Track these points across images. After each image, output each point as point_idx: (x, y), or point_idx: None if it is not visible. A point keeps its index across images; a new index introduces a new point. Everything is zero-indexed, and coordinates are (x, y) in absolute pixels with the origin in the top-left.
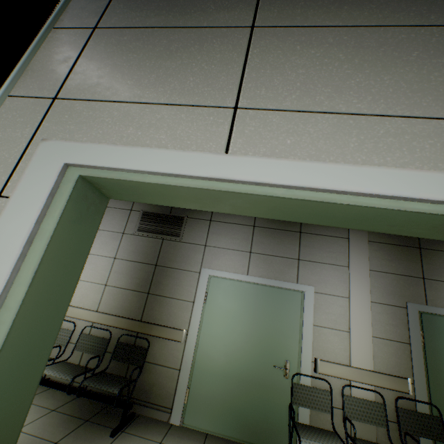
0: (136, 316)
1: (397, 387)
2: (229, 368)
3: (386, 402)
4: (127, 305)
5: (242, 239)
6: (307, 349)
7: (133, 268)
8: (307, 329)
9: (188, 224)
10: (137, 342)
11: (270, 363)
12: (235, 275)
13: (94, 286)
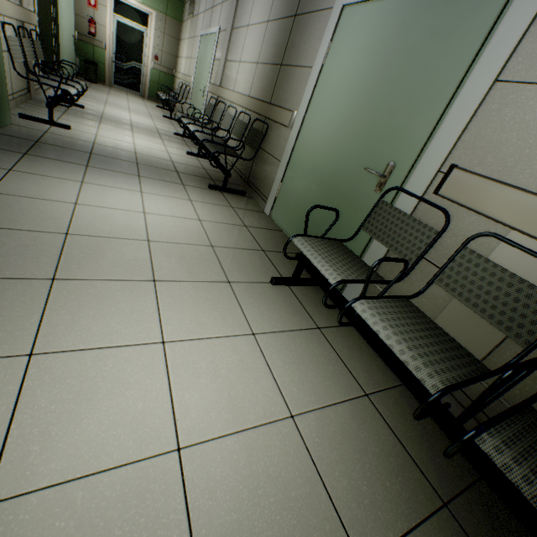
0: (268, 98)
1: None
2: (318, 166)
3: None
4: (265, 86)
5: None
6: (443, 143)
7: (277, 30)
8: (471, 92)
9: None
10: (263, 130)
11: (366, 164)
12: None
13: (251, 67)
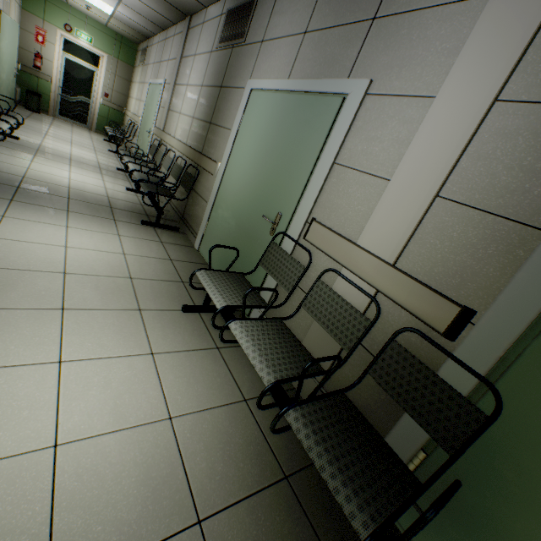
0: (200, 148)
1: (422, 311)
2: (234, 210)
3: (385, 328)
4: (198, 138)
5: (303, 10)
6: (308, 201)
7: (208, 95)
8: (322, 168)
9: (256, 11)
10: (196, 174)
11: (265, 212)
12: (273, 82)
13: (188, 120)
